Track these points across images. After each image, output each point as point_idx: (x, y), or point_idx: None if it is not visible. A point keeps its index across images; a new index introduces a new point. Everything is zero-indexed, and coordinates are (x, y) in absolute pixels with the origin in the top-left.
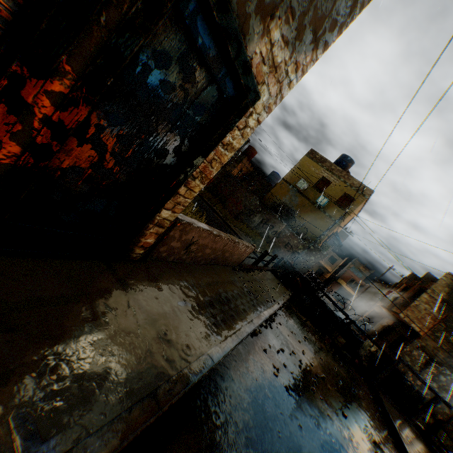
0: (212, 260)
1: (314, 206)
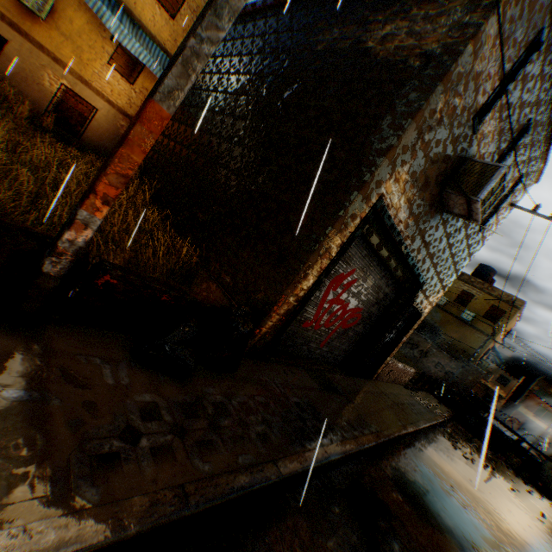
0: (394, 381)
1: (459, 321)
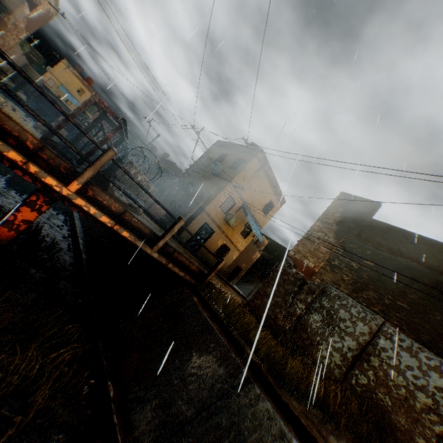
0: None
1: (212, 175)
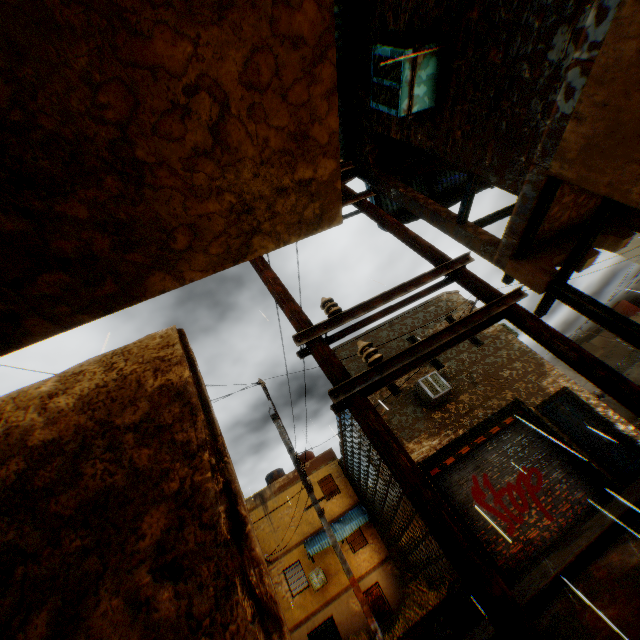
0: None
1: None
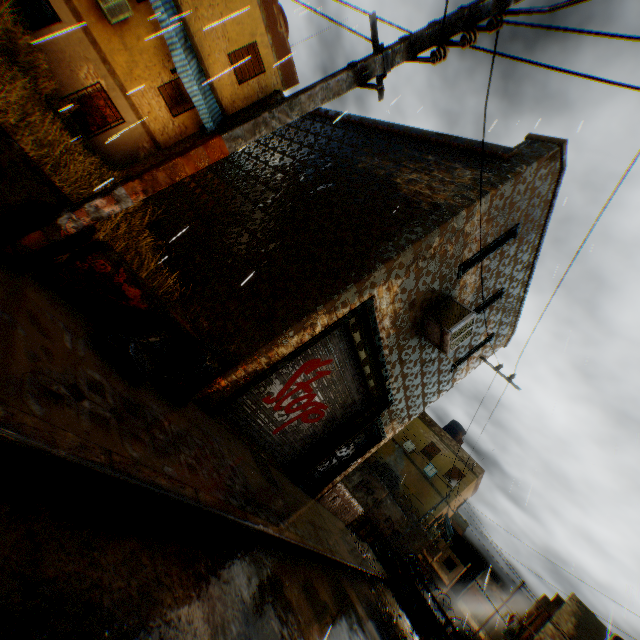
0: (337, 512)
1: (421, 474)
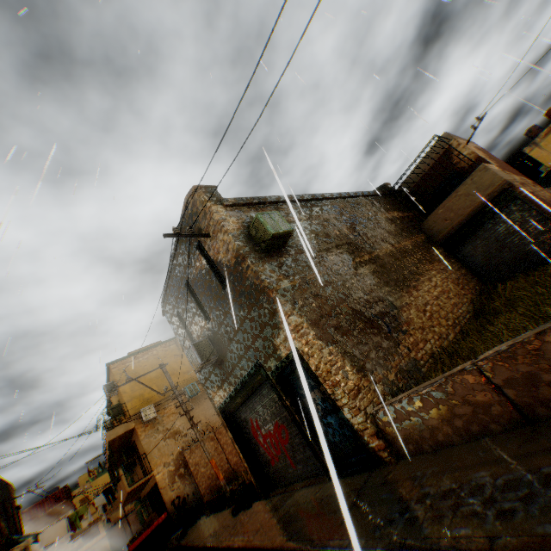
0: (532, 411)
1: None
